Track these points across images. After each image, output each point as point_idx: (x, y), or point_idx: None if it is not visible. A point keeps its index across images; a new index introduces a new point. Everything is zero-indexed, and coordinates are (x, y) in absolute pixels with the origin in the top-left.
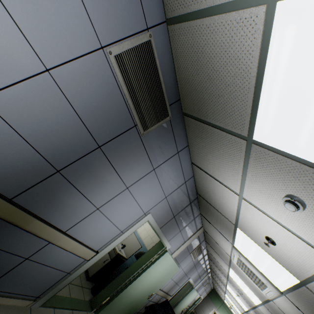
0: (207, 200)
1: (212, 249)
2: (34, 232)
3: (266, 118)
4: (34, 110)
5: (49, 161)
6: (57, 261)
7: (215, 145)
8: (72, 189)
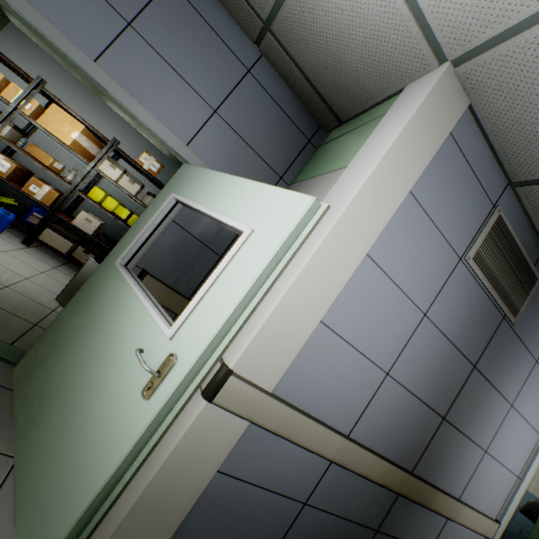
0: None
1: None
2: (437, 510)
3: None
4: (419, 361)
5: (434, 409)
6: None
7: None
8: (457, 434)
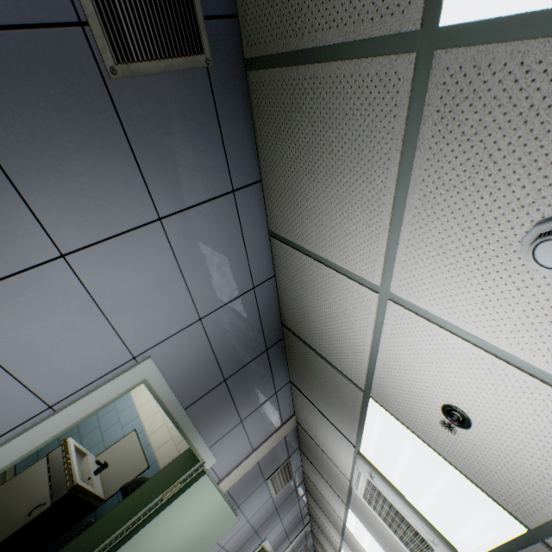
0: (304, 337)
1: (313, 468)
2: None
3: None
4: None
5: None
6: None
7: (324, 136)
8: None
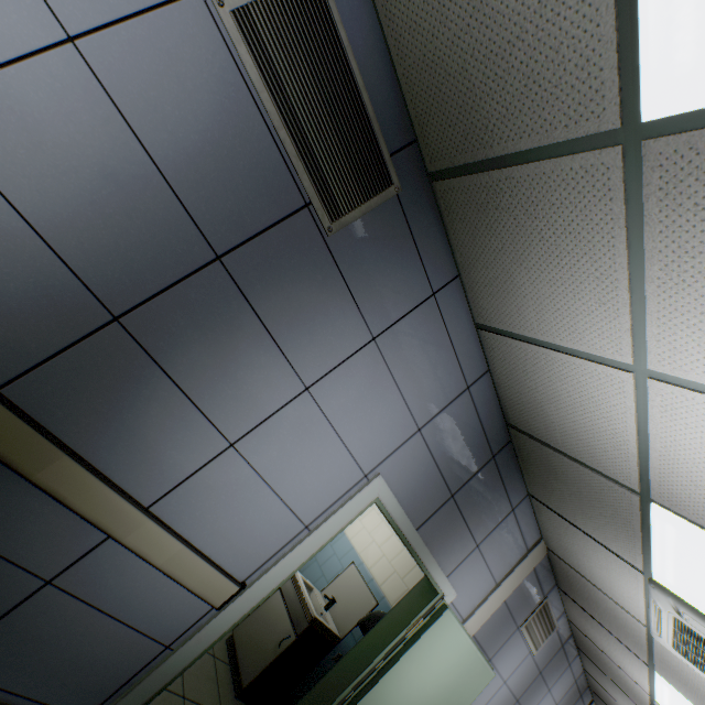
0: (540, 435)
1: (583, 614)
2: (61, 496)
3: (672, 9)
4: (44, 142)
5: (90, 286)
6: (133, 601)
7: (530, 226)
8: (156, 375)
